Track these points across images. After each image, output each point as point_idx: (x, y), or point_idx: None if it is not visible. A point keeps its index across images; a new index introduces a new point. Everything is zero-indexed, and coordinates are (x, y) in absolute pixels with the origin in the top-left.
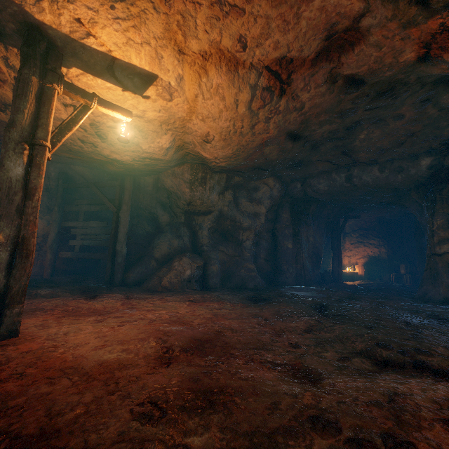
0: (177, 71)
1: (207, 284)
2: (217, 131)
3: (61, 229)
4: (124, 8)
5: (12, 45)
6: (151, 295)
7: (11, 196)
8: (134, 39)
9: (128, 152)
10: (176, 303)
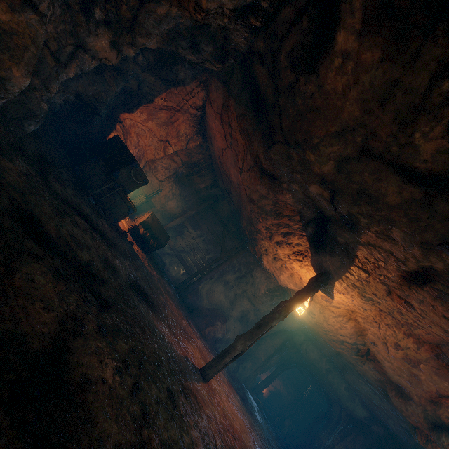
0: (341, 307)
1: (215, 343)
2: (319, 320)
3: (176, 215)
4: (360, 308)
5: (311, 252)
6: (204, 340)
7: (262, 333)
8: (347, 303)
9: (272, 268)
10: (222, 374)
